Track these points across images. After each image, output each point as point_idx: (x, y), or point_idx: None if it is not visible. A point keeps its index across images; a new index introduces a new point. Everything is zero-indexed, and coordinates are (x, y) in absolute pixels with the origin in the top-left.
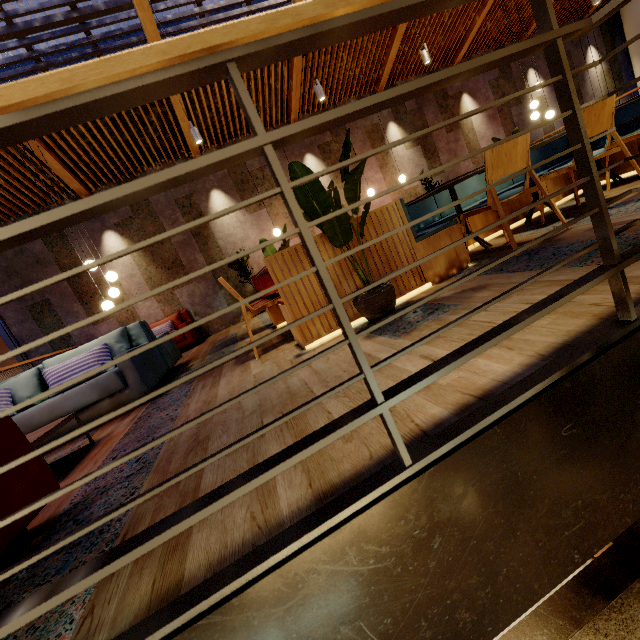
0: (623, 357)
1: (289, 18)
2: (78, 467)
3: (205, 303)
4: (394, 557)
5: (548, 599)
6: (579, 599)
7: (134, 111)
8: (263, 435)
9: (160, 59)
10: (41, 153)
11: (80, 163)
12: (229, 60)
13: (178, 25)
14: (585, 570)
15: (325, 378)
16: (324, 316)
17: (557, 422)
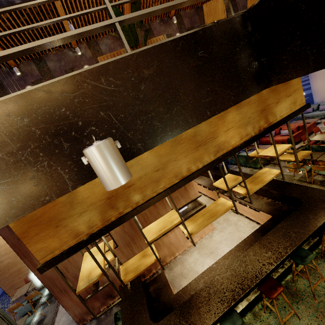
0: (226, 27)
1: None
2: None
3: None
4: (123, 87)
5: (243, 240)
6: (256, 238)
7: (37, 16)
8: None
9: None
10: None
11: (9, 45)
12: None
13: None
14: (260, 227)
15: None
16: None
17: (196, 48)
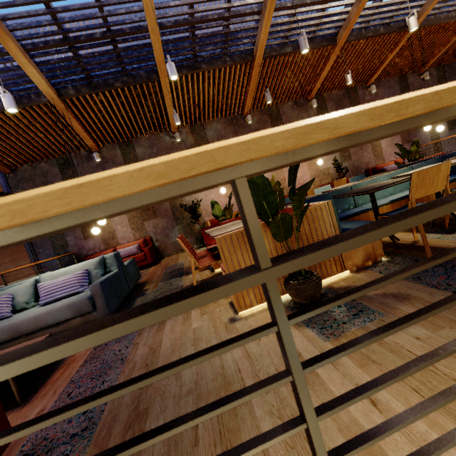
0: None
1: (324, 131)
2: (41, 390)
3: (164, 233)
4: None
5: None
6: None
7: (137, 98)
8: (197, 442)
9: (152, 183)
10: (70, 121)
11: (95, 128)
12: (239, 176)
13: (176, 45)
14: None
15: (257, 371)
16: (257, 289)
17: None
